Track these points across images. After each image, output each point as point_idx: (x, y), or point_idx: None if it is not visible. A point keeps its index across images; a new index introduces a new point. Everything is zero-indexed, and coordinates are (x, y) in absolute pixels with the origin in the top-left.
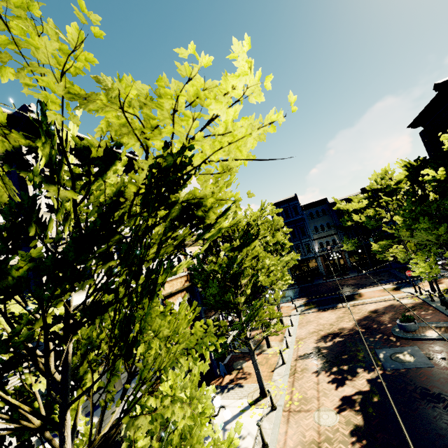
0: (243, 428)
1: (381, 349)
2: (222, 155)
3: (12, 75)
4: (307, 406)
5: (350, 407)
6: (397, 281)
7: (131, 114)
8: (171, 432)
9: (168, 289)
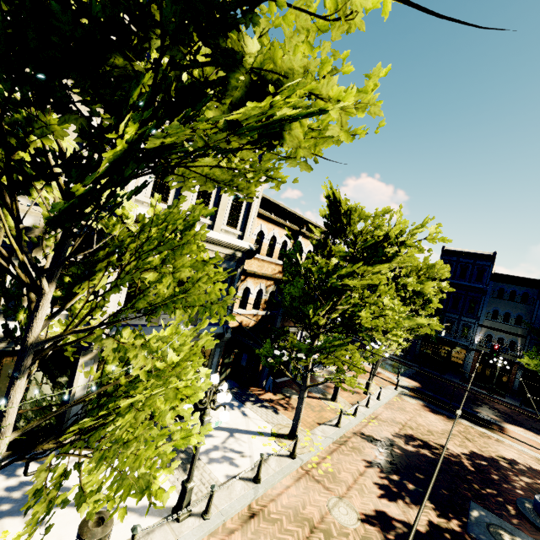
0: (250, 447)
1: (481, 507)
2: None
3: None
4: (331, 484)
5: (381, 528)
6: None
7: None
8: (142, 381)
9: (255, 267)
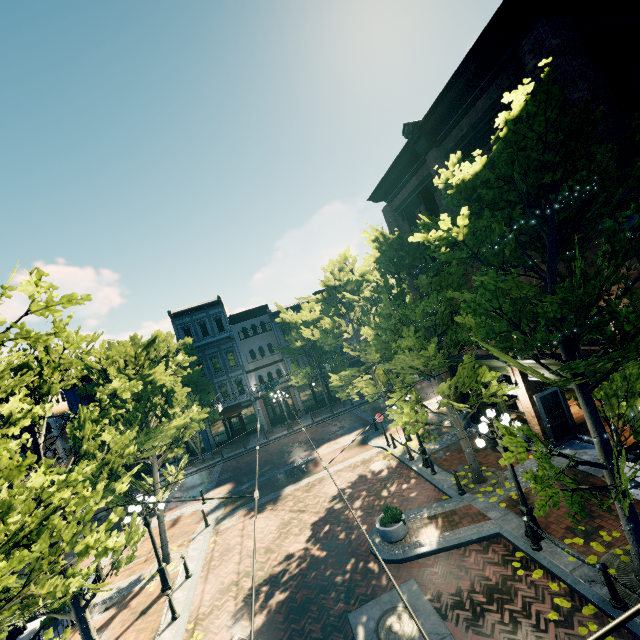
0: None
1: (359, 610)
2: None
3: None
4: None
5: None
6: (362, 428)
7: None
8: None
9: None
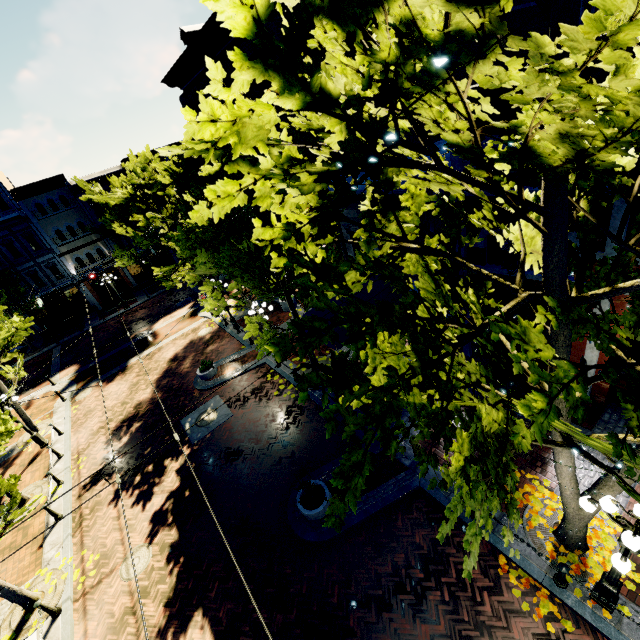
0: None
1: (187, 417)
2: None
3: None
4: (110, 564)
5: (163, 525)
6: (194, 301)
7: None
8: None
9: None
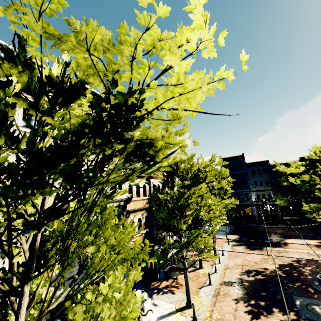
0: None
1: (298, 297)
2: (173, 104)
3: (1, 12)
4: None
5: None
6: None
7: (96, 57)
8: None
9: (132, 206)
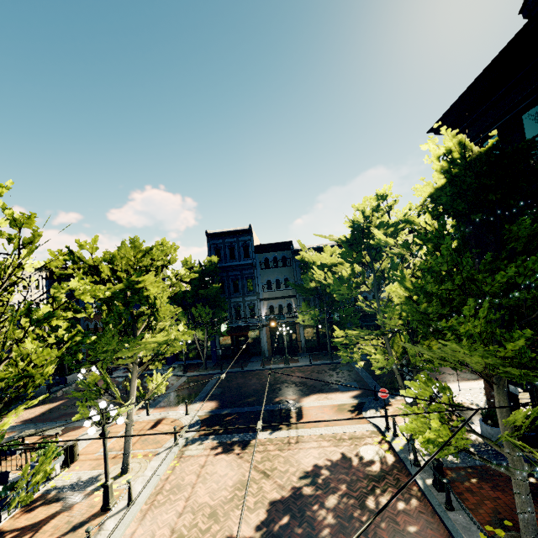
0: None
1: None
2: None
3: None
4: None
5: None
6: (359, 390)
7: None
8: None
9: None
